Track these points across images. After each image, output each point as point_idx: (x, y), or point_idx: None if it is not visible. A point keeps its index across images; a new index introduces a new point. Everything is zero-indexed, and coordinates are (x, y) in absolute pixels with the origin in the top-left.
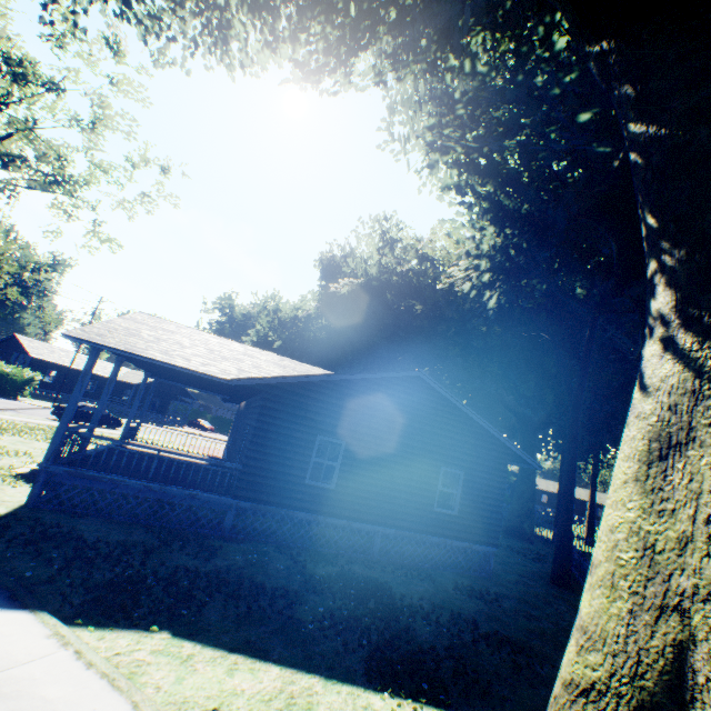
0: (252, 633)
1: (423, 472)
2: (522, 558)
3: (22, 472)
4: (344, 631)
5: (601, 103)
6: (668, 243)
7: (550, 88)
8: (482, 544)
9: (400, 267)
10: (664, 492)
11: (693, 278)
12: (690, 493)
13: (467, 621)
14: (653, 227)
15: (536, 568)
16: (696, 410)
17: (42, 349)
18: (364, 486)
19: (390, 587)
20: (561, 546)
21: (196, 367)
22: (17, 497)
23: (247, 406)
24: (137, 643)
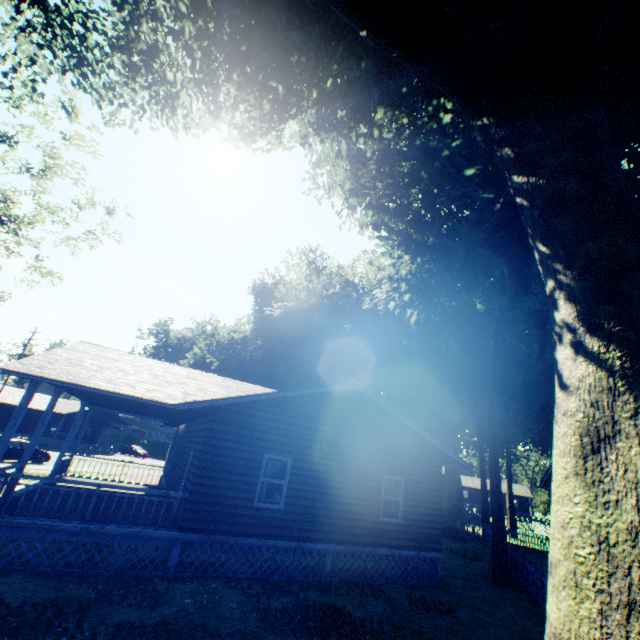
0: None
1: (367, 482)
2: (461, 559)
3: None
4: None
5: (481, 162)
6: (560, 266)
7: (441, 150)
8: (428, 550)
9: (326, 291)
10: (605, 484)
11: (588, 293)
12: (628, 483)
13: None
14: (546, 253)
15: (476, 568)
16: (615, 405)
17: None
18: (313, 502)
19: (348, 612)
20: (497, 542)
21: (141, 393)
22: None
23: (188, 428)
24: None
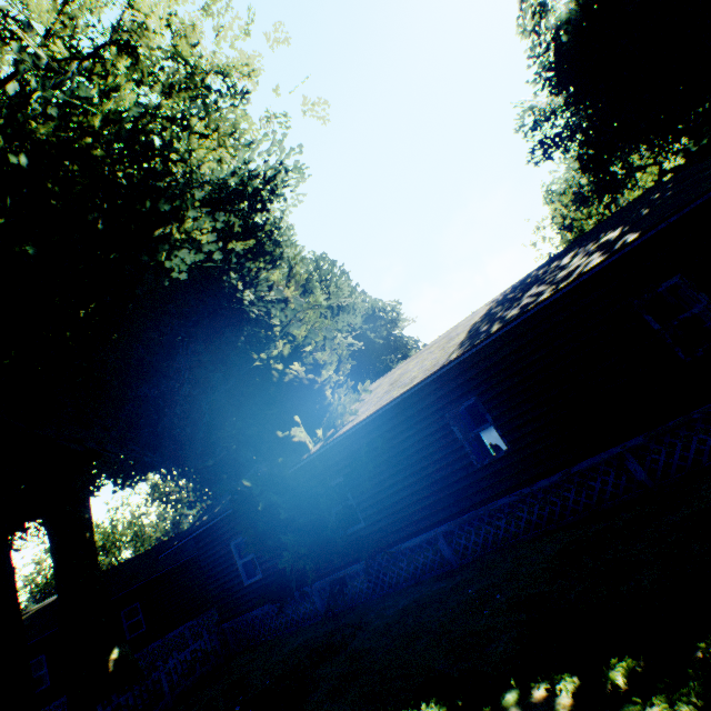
0: None
1: None
2: None
3: None
4: None
5: None
6: None
7: None
8: None
9: None
10: None
11: None
12: None
13: None
14: None
15: None
16: None
17: None
18: None
19: None
20: None
21: None
22: None
23: None
24: None
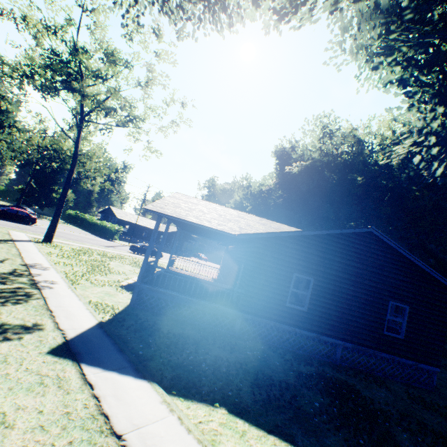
0: (277, 418)
1: (374, 304)
2: None
3: (124, 285)
4: (340, 427)
5: None
6: None
7: None
8: (426, 364)
9: (336, 150)
10: None
11: None
12: None
13: (435, 434)
14: None
15: None
16: None
17: (122, 214)
18: (328, 310)
19: (358, 390)
20: None
21: (215, 226)
22: (124, 299)
23: (236, 249)
24: (209, 415)
